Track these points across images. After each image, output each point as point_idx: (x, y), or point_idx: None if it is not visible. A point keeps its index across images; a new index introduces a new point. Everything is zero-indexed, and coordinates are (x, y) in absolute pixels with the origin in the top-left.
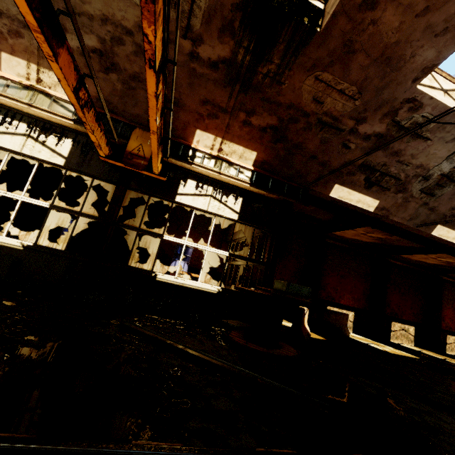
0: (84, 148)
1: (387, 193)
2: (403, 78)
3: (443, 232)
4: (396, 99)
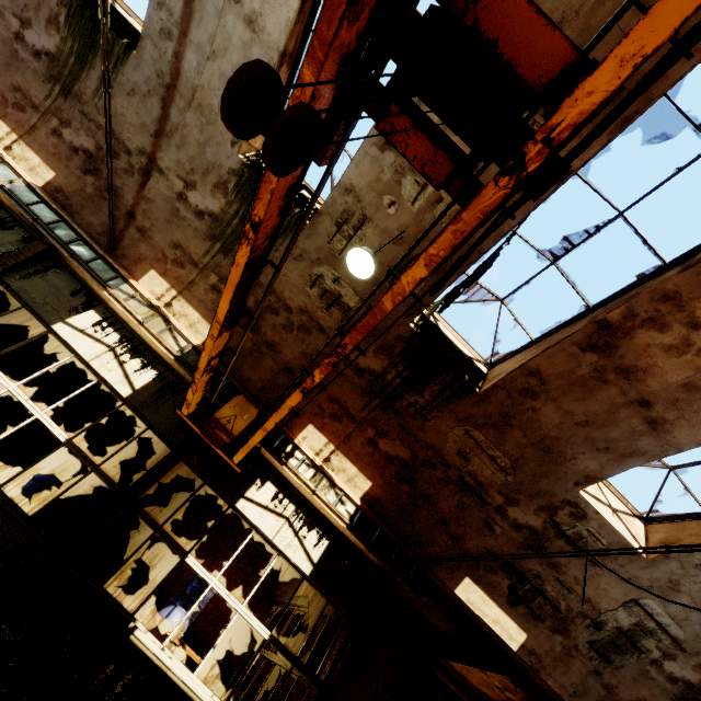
0: (165, 388)
1: (540, 626)
2: (564, 475)
3: None
4: (555, 495)
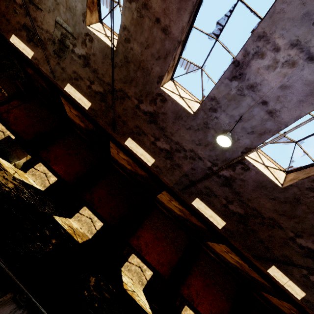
0: None
1: (38, 49)
2: None
3: (72, 91)
4: None
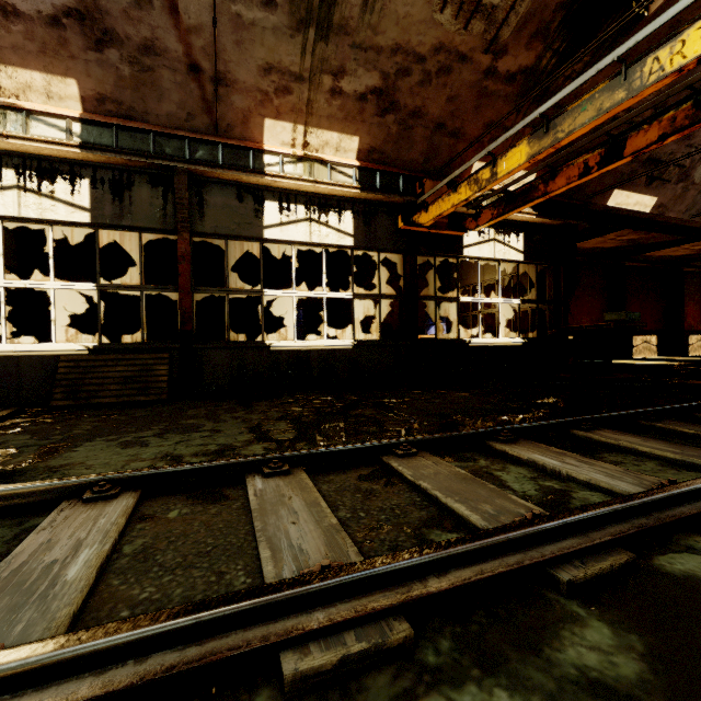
0: (365, 218)
1: (667, 186)
2: None
3: None
4: None
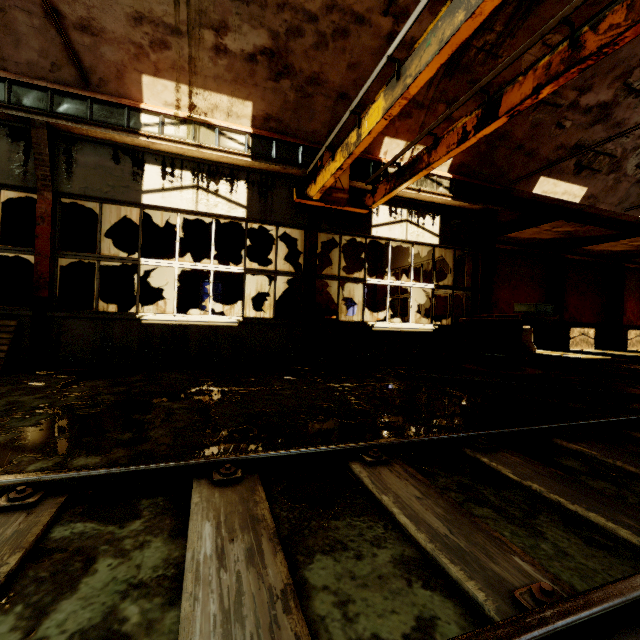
0: (261, 189)
1: (598, 177)
2: None
3: None
4: (635, 56)
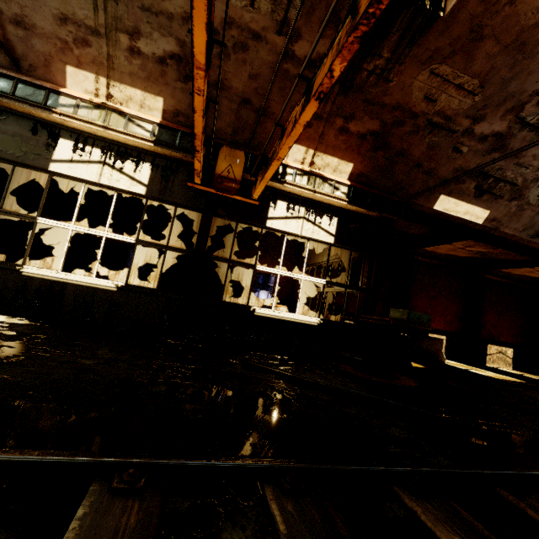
0: (164, 172)
1: (500, 202)
2: (537, 66)
3: None
4: (524, 92)
